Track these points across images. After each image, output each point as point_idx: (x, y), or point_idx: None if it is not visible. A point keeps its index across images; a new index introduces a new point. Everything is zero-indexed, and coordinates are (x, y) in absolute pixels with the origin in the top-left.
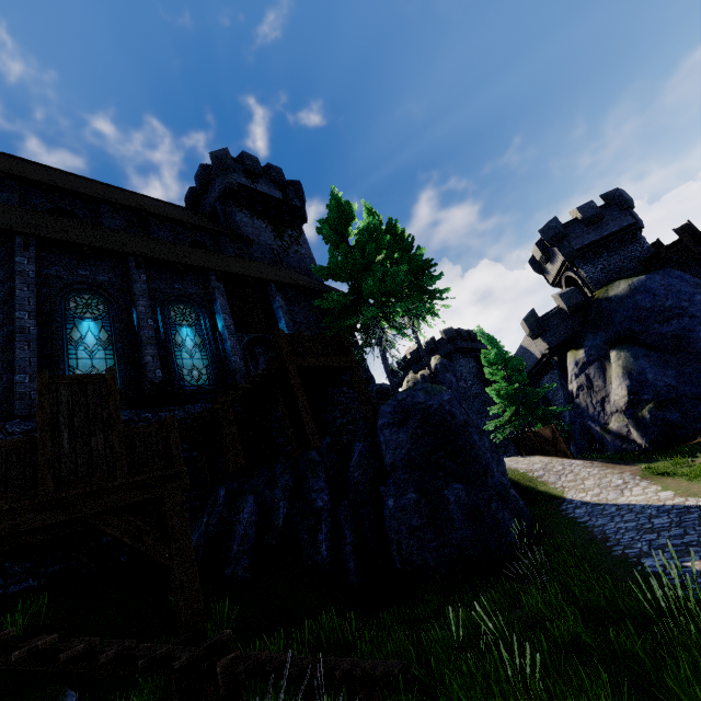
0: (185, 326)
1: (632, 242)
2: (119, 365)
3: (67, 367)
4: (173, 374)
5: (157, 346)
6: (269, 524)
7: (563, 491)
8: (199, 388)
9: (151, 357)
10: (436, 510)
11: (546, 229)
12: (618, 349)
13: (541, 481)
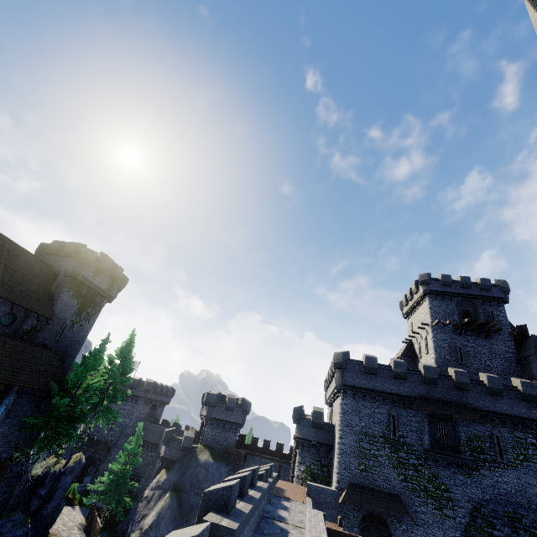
0: None
1: (233, 431)
2: None
3: None
4: None
5: None
6: None
7: None
8: None
9: None
10: None
11: (211, 395)
12: (170, 495)
13: None
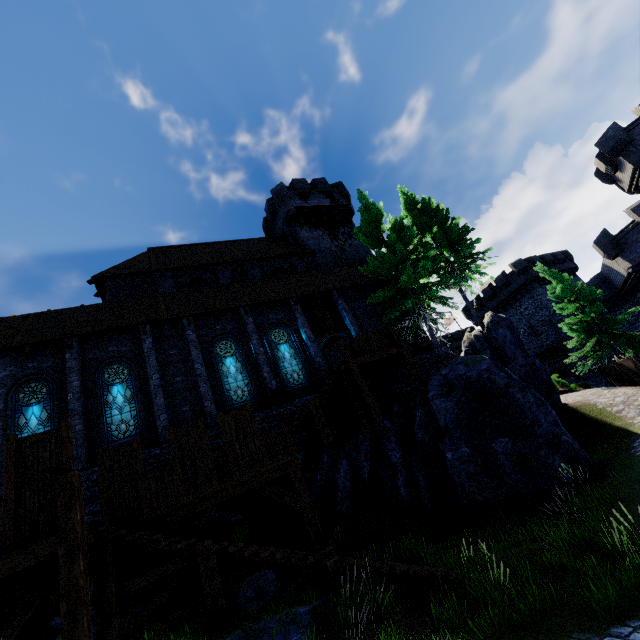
0: (282, 344)
1: None
2: (251, 382)
3: (225, 390)
4: (282, 380)
5: (268, 363)
6: (359, 477)
7: (639, 427)
8: (300, 386)
9: (267, 373)
10: (488, 460)
11: (602, 141)
12: None
13: (619, 416)
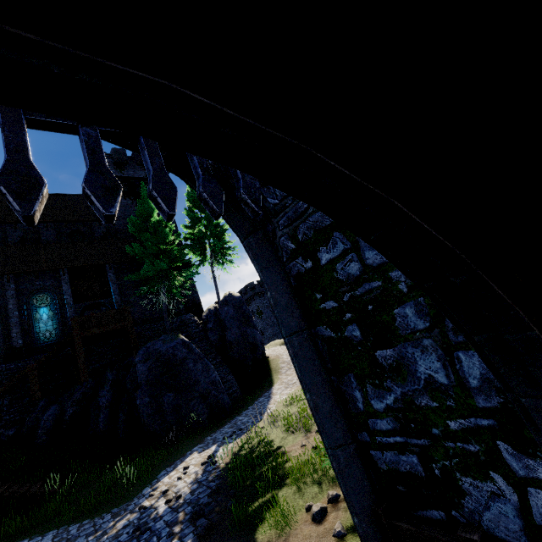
0: (43, 307)
1: None
2: (0, 339)
3: None
4: (33, 338)
5: (23, 324)
6: (63, 418)
7: (277, 381)
8: (48, 344)
9: (16, 334)
10: (160, 406)
11: None
12: None
13: (279, 371)
